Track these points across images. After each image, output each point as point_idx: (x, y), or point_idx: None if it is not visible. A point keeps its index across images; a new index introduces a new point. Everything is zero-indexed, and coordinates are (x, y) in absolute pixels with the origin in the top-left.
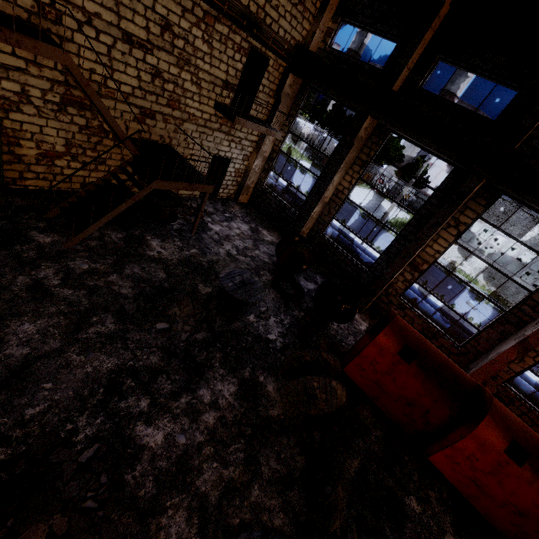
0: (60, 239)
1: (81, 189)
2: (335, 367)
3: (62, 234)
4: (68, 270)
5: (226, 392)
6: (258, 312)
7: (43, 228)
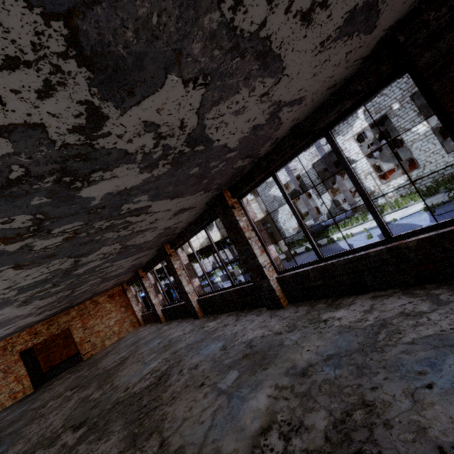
0: None
1: None
2: None
3: None
4: None
5: None
6: None
7: None
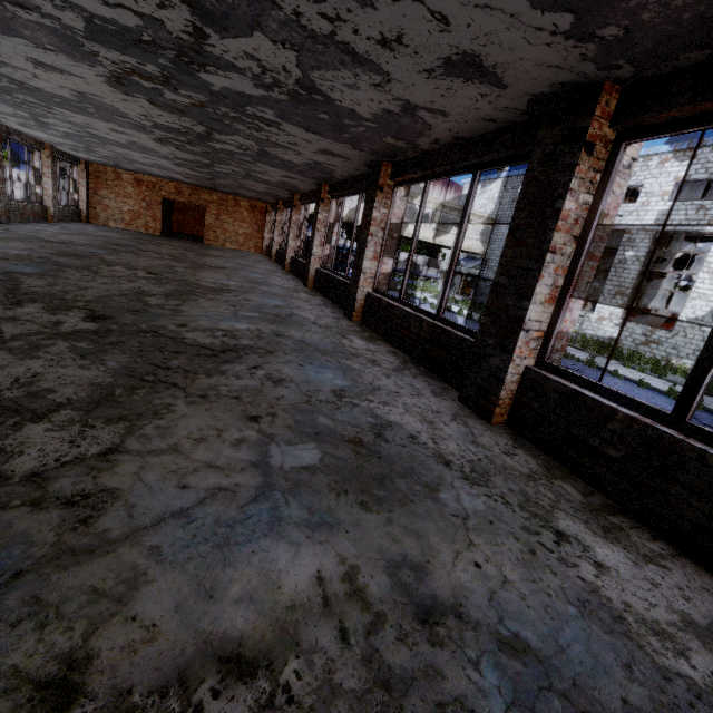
0: None
1: None
2: None
3: None
4: None
5: None
6: None
7: None
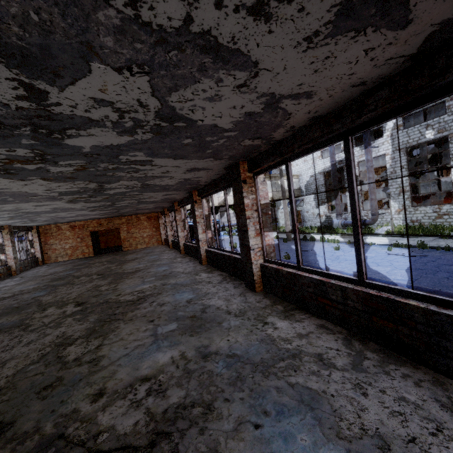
0: None
1: None
2: None
3: None
4: None
5: None
6: None
7: None
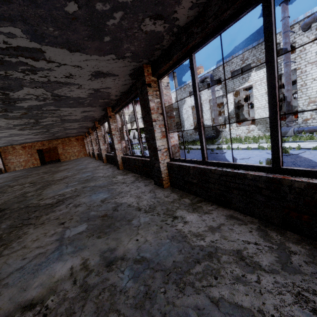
0: None
1: None
2: None
3: None
4: None
5: None
6: None
7: None
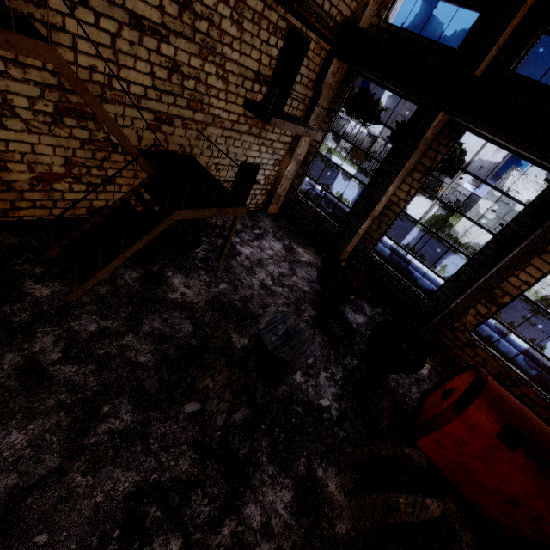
0: (61, 289)
1: (87, 215)
2: (419, 462)
3: (64, 282)
4: (71, 335)
5: (279, 505)
6: (306, 367)
7: (40, 275)
